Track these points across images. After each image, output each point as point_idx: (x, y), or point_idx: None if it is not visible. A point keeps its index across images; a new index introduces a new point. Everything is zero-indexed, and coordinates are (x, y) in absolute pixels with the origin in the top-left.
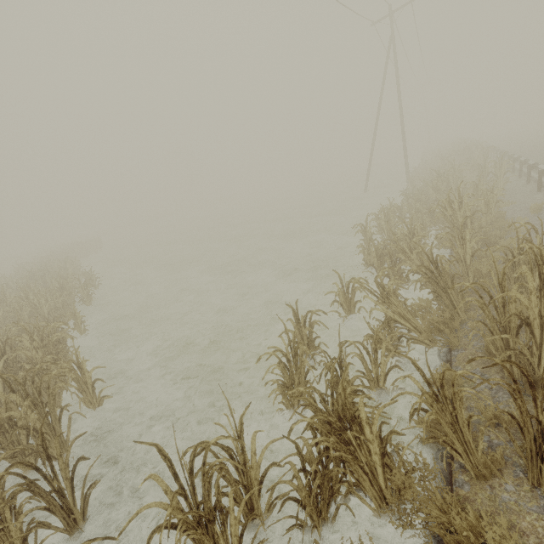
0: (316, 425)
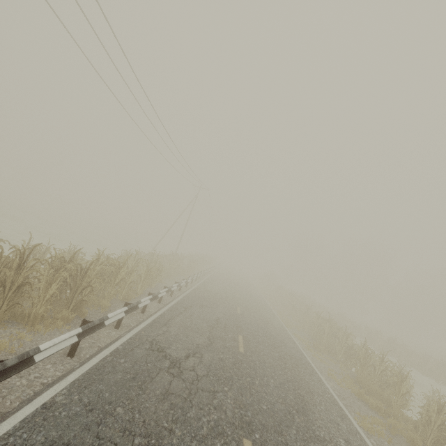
0: (67, 256)
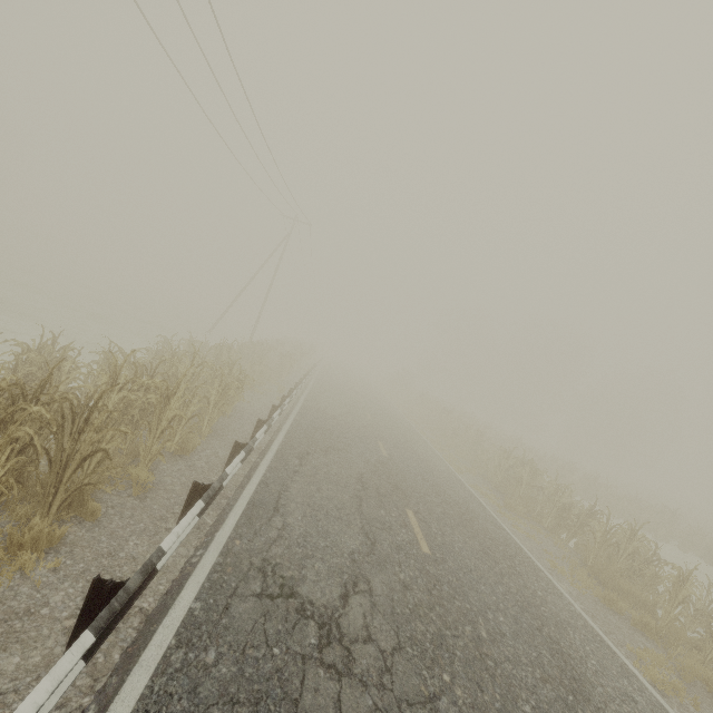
0: (37, 361)
